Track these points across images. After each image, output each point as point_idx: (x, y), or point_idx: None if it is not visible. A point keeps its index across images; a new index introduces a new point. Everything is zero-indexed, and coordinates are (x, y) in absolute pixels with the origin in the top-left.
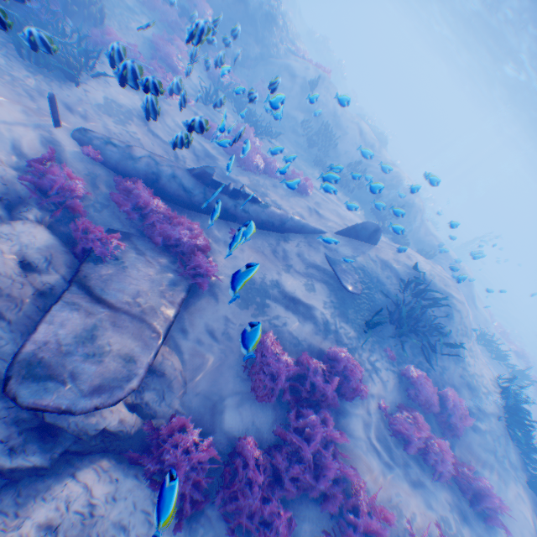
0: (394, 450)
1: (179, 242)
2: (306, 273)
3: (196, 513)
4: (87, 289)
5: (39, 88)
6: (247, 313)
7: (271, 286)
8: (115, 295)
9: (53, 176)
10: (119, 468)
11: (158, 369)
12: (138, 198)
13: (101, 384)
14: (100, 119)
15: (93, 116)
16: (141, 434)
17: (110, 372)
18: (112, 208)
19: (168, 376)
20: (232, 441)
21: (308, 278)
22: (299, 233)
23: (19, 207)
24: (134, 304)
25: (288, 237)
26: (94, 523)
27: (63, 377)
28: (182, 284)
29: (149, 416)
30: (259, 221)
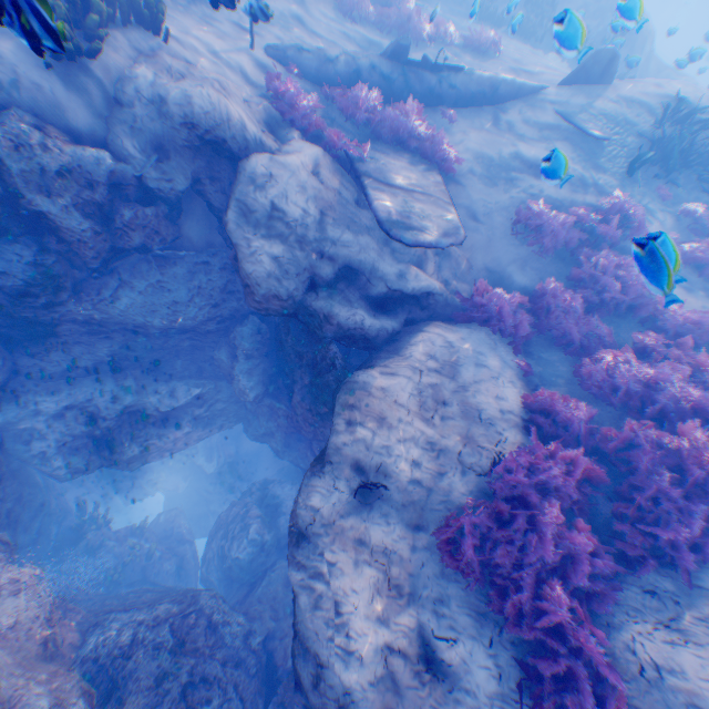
0: (688, 278)
1: (411, 133)
2: (541, 138)
3: (523, 345)
4: (375, 180)
5: (204, 14)
6: (497, 191)
7: (510, 160)
8: (396, 183)
9: (290, 91)
10: (450, 325)
11: (444, 251)
12: (355, 99)
13: (442, 232)
14: (267, 31)
15: (259, 29)
16: (452, 303)
17: (440, 225)
18: (334, 120)
19: (453, 257)
20: (530, 296)
21: (545, 142)
22: (513, 100)
23: (278, 132)
24: (415, 188)
25: (502, 107)
26: (456, 351)
27: (416, 228)
28: (433, 171)
29: (450, 292)
30: (468, 96)
